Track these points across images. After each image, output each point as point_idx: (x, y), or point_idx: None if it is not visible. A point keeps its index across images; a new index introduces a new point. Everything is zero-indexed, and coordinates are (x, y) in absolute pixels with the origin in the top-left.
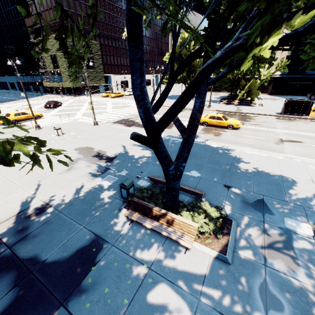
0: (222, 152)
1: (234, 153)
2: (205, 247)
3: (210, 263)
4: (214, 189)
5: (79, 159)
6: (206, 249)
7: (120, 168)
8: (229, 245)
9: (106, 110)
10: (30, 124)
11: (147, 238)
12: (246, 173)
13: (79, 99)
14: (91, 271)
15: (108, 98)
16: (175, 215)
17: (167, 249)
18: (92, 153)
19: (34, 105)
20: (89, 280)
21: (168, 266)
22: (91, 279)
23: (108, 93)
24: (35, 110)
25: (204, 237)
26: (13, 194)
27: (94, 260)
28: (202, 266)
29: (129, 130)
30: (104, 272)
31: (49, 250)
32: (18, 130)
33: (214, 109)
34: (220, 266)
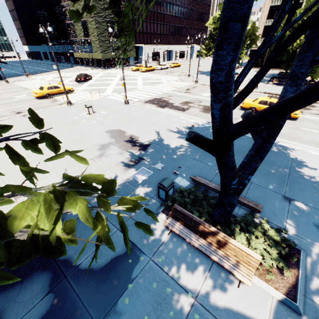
0: (277, 149)
1: (292, 152)
2: (266, 285)
3: (273, 307)
4: (270, 200)
5: (111, 144)
6: (267, 287)
7: (155, 159)
8: (299, 288)
9: (136, 86)
10: (62, 99)
11: (190, 257)
12: (312, 183)
13: (109, 73)
14: (128, 290)
15: (138, 72)
16: (230, 238)
17: (215, 276)
18: (124, 138)
19: (65, 77)
20: (126, 301)
21: (218, 300)
22: (128, 300)
23: (138, 67)
24: (66, 83)
25: (263, 269)
26: (47, 178)
27: (130, 275)
28: (262, 310)
29: (163, 112)
30: (142, 294)
31: (83, 253)
32: (51, 105)
33: (261, 90)
34: (288, 315)
